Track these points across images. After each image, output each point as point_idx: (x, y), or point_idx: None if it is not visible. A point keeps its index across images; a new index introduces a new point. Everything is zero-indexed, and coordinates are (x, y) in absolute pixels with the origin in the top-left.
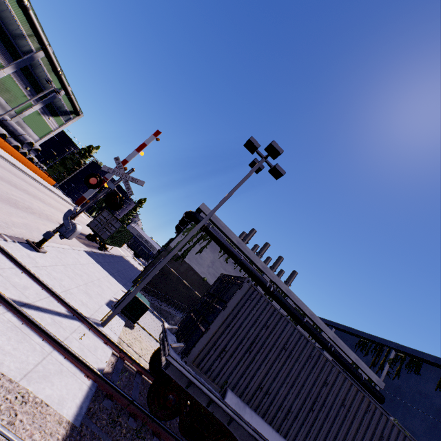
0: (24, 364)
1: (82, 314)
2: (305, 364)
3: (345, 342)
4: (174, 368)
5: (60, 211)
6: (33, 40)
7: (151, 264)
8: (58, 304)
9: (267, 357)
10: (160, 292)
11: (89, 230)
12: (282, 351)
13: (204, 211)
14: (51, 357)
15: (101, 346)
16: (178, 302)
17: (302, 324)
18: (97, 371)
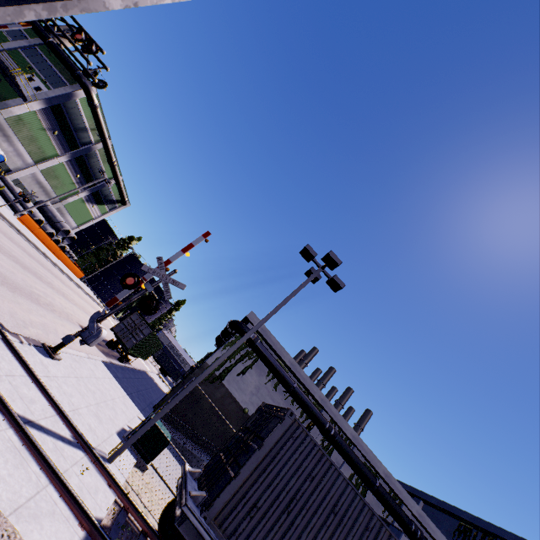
0: (16, 495)
1: (88, 442)
2: (361, 538)
3: (439, 526)
4: (190, 525)
5: (82, 310)
6: (94, 134)
7: (180, 384)
8: (63, 426)
9: (311, 522)
10: (186, 424)
11: (111, 335)
12: (330, 515)
13: (253, 321)
14: (45, 493)
15: (103, 489)
16: (207, 441)
17: (373, 490)
18: (95, 519)
